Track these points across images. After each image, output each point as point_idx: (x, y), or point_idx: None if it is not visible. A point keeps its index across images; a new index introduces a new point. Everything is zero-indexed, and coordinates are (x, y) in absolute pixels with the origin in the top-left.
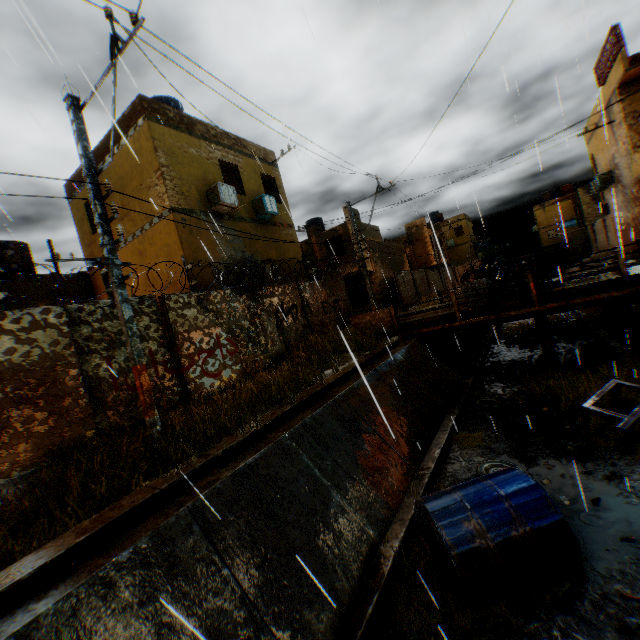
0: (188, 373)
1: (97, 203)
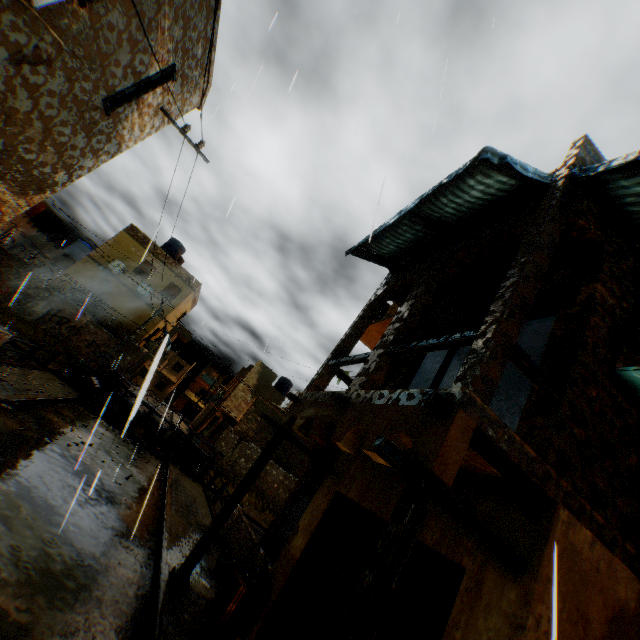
0: None
1: None
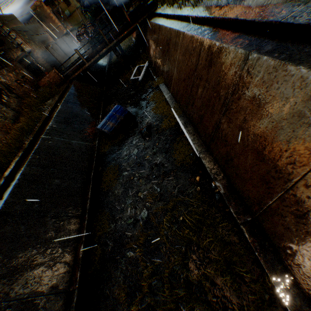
0: None
1: None
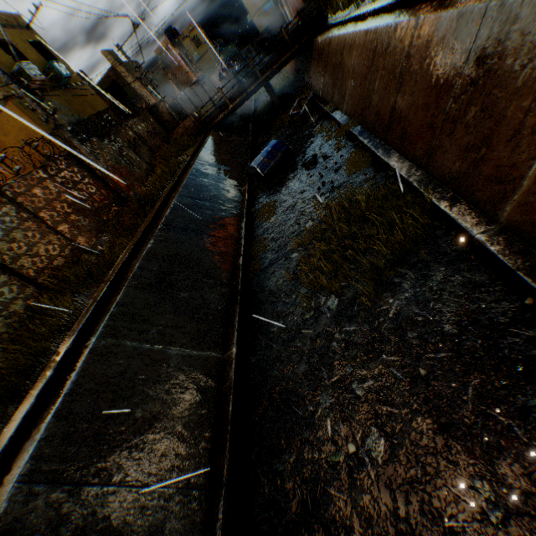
0: (117, 189)
1: (28, 95)
